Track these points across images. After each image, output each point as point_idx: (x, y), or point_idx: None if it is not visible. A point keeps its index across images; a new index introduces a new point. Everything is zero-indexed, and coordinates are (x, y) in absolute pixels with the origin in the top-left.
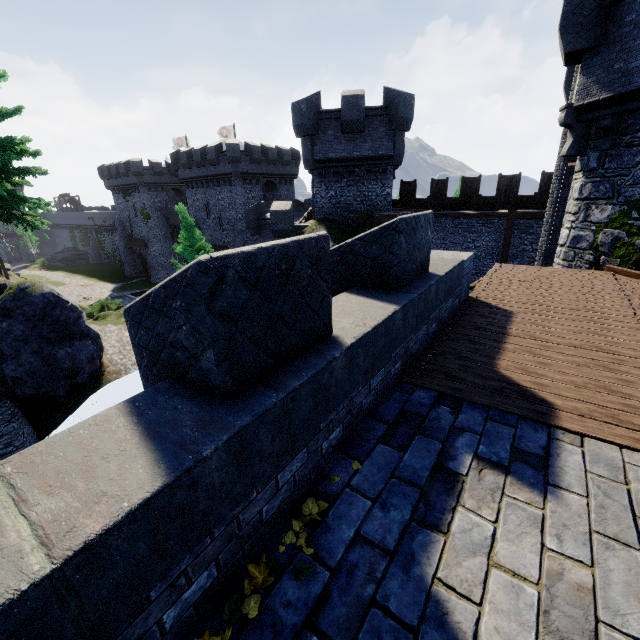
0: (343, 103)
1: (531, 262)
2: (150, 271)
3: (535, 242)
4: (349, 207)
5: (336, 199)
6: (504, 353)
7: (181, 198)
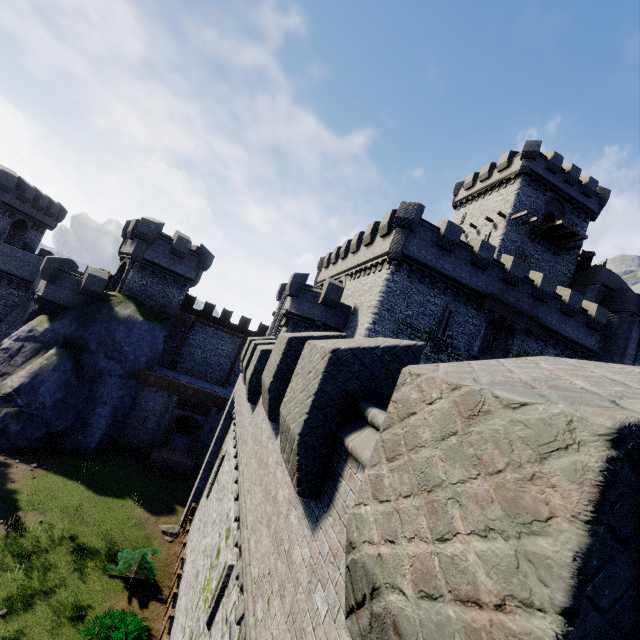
0: (179, 239)
1: None
2: None
3: None
4: (153, 296)
5: (146, 287)
6: None
7: None
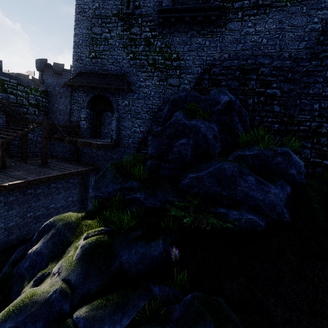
0: (54, 64)
1: None
2: None
3: None
4: None
5: None
6: None
7: None
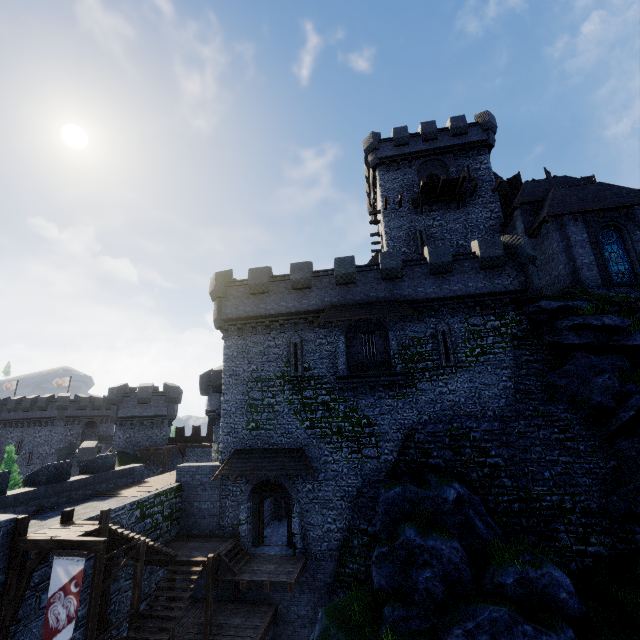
0: (139, 390)
1: None
2: None
3: None
4: (138, 443)
5: (130, 439)
6: (127, 489)
7: None
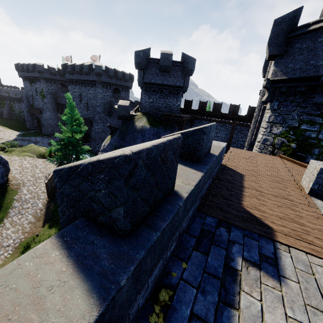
0: (161, 56)
1: (241, 146)
2: (42, 127)
3: (243, 137)
4: (159, 108)
5: (153, 103)
6: (244, 197)
7: (65, 89)
